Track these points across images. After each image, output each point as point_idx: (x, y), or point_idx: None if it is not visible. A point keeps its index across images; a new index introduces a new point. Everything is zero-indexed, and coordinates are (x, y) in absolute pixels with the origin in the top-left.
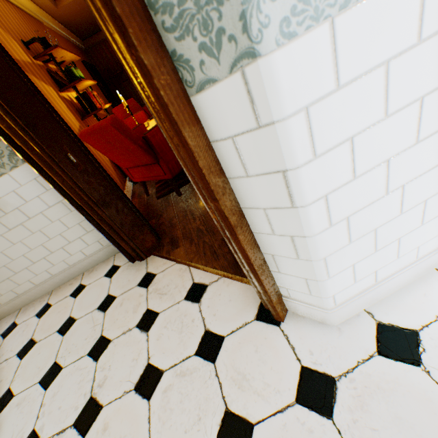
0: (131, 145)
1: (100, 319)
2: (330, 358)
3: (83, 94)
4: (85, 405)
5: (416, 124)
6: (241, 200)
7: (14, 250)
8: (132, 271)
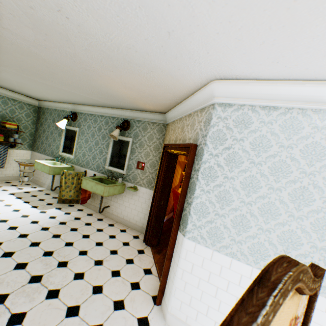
0: None
1: (121, 245)
2: (155, 323)
3: None
4: (100, 259)
5: (208, 276)
6: (173, 254)
7: (126, 203)
8: (140, 243)
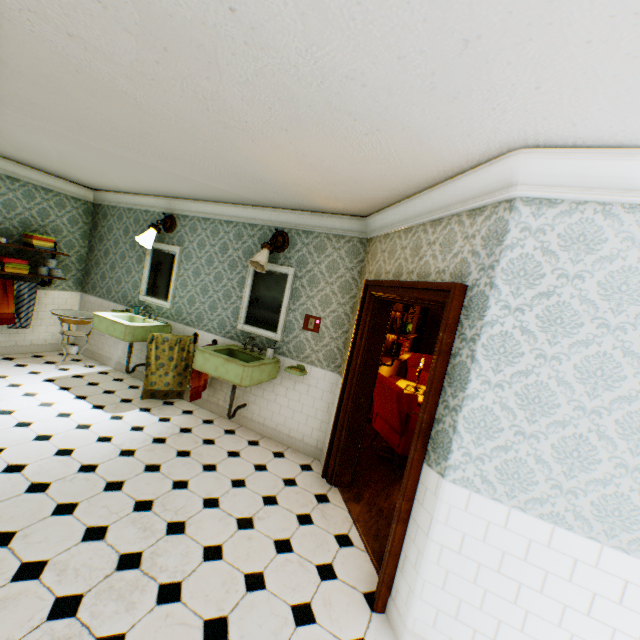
0: (395, 409)
1: (280, 486)
2: None
3: (398, 342)
4: (247, 517)
5: (499, 561)
6: (413, 511)
7: (282, 398)
8: (318, 481)
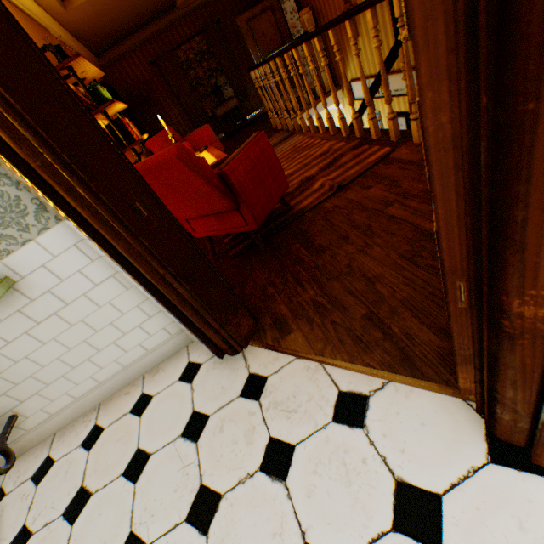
0: (201, 186)
1: (192, 454)
2: None
3: (115, 121)
4: None
5: None
6: None
7: (45, 352)
8: (223, 371)
